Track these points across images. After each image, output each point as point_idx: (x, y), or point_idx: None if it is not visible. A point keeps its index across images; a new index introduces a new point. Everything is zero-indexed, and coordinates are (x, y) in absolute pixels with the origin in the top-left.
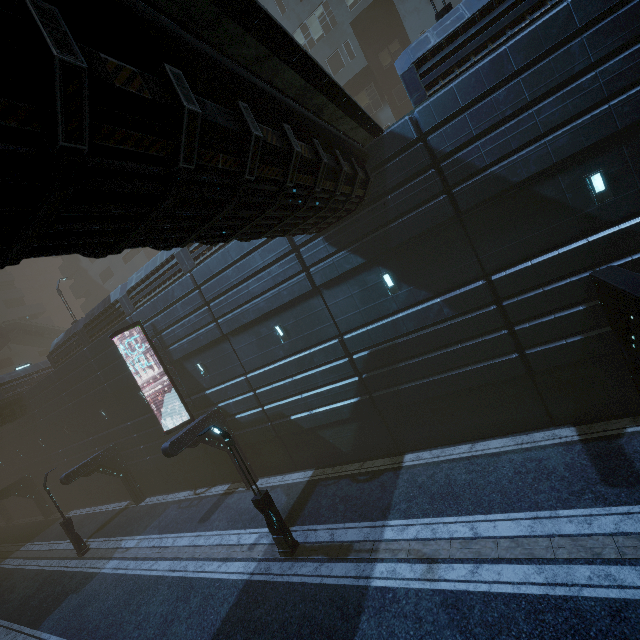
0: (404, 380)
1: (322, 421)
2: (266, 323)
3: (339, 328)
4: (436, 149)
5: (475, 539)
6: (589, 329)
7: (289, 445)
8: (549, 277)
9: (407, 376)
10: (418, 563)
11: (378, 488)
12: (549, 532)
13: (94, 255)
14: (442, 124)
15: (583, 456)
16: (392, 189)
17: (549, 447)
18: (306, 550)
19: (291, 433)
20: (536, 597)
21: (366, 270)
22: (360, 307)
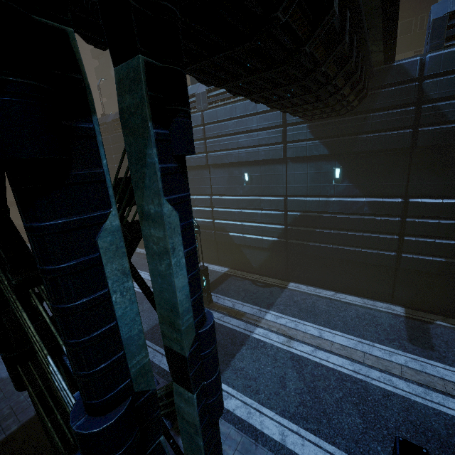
0: (313, 240)
1: (248, 243)
2: (240, 168)
3: (287, 191)
4: (426, 92)
5: (320, 338)
6: (452, 257)
7: (220, 249)
8: (448, 215)
9: (317, 238)
10: (282, 336)
11: (268, 293)
12: (365, 350)
13: (205, 83)
14: (442, 74)
15: (402, 324)
16: (376, 109)
17: (383, 312)
18: (216, 306)
19: (224, 242)
20: (345, 374)
21: (326, 160)
22: (309, 183)
